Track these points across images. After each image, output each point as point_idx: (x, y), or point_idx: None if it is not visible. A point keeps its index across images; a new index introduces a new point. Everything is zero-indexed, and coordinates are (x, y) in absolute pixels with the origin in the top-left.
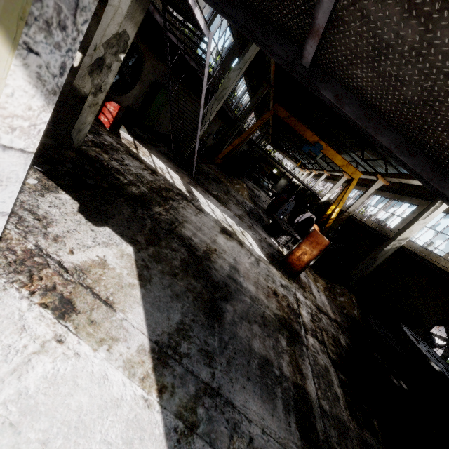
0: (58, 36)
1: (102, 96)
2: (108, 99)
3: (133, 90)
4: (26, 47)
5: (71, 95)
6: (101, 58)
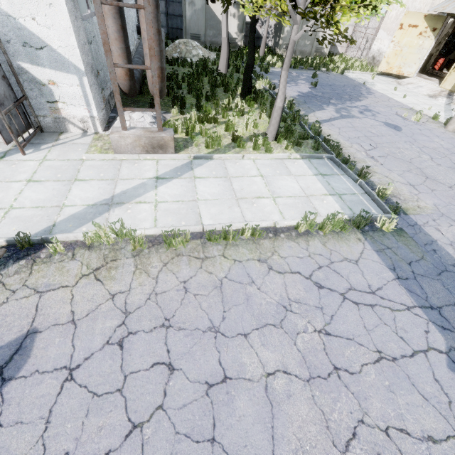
0: (437, 38)
1: (437, 52)
2: (439, 58)
3: (454, 52)
4: (435, 39)
5: (428, 56)
6: (439, 42)
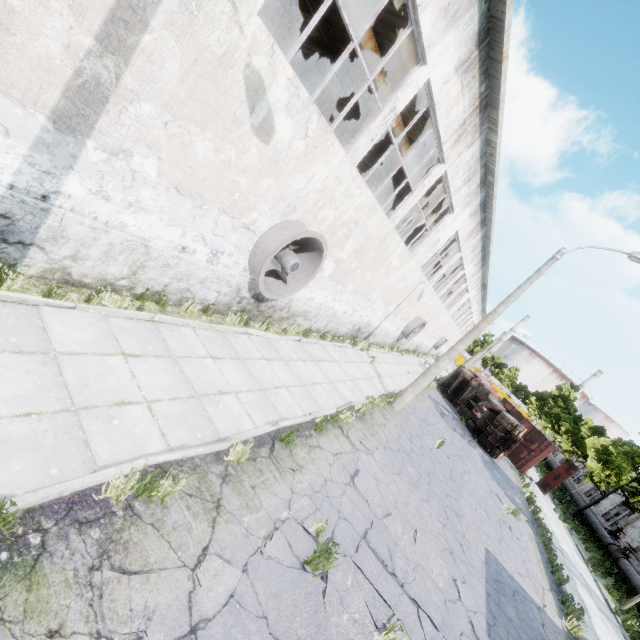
0: None
1: None
2: None
3: None
4: None
5: None
6: None
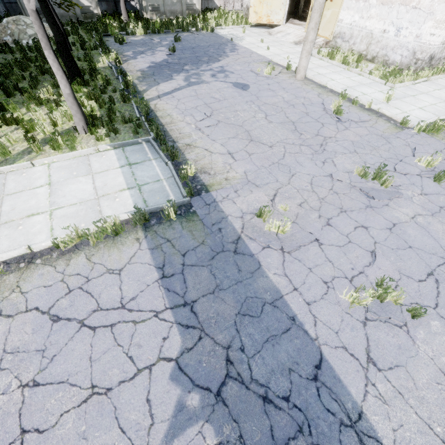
0: None
1: None
2: None
3: None
4: None
5: None
6: None
